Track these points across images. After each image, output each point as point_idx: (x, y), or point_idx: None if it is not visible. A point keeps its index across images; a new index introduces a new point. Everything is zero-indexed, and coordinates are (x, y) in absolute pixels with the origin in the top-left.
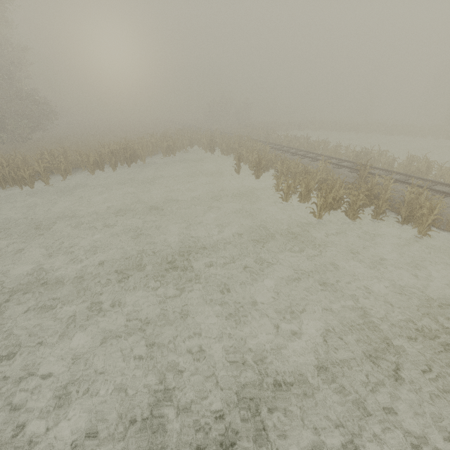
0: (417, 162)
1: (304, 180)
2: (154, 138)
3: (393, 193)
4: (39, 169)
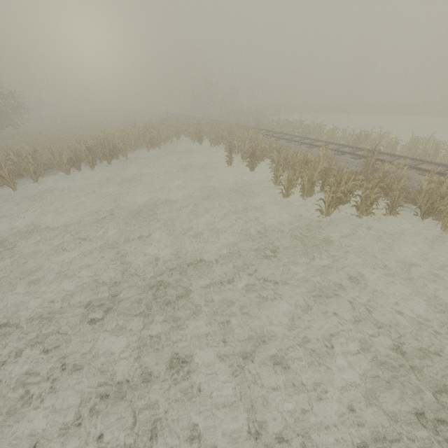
0: (422, 143)
1: (306, 171)
2: (136, 130)
3: (406, 182)
4: (2, 173)
